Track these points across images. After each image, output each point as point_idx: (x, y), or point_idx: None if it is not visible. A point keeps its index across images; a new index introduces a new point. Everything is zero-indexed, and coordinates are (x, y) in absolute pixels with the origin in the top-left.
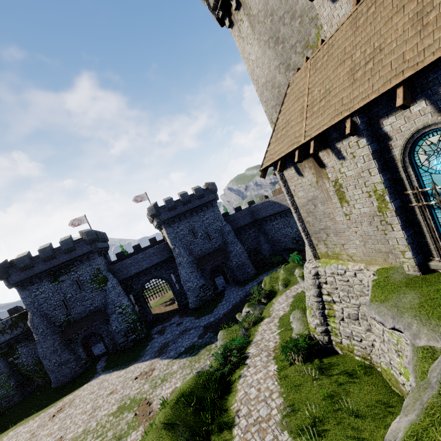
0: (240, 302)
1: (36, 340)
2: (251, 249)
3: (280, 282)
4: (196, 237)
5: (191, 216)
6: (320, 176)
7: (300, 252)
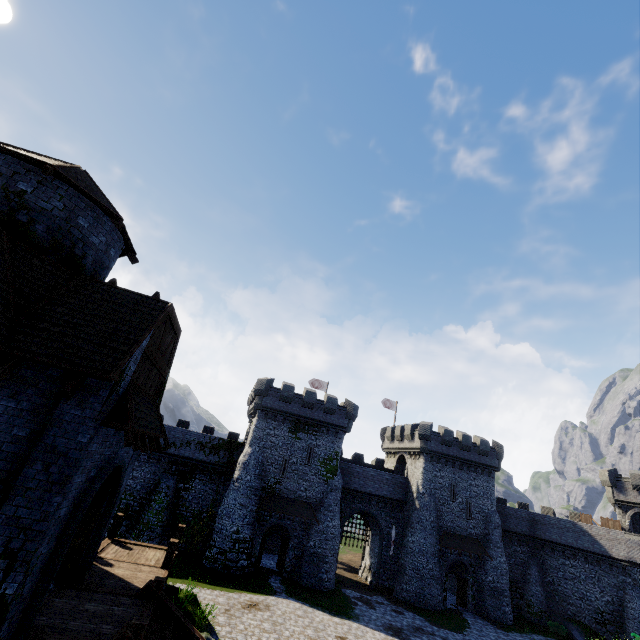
0: None
1: (234, 485)
2: (510, 576)
3: None
4: (454, 499)
5: (460, 467)
6: None
7: None
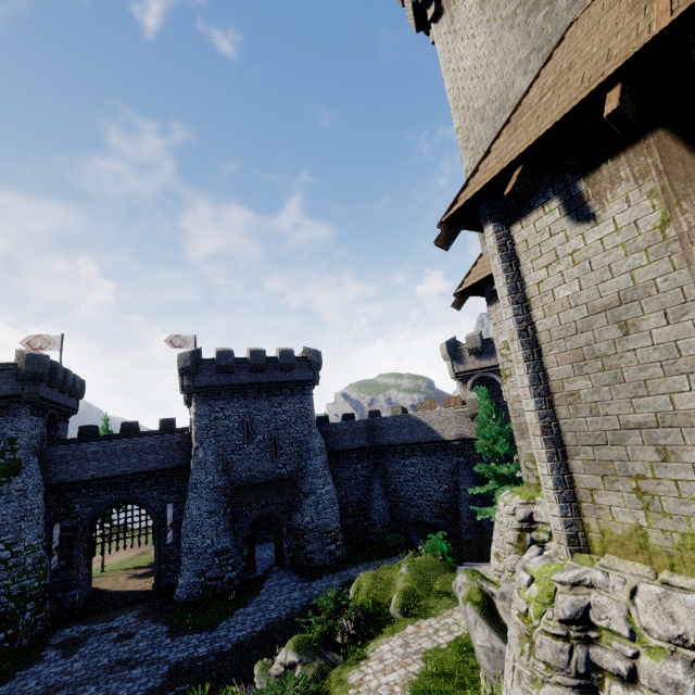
0: (287, 620)
1: None
2: (351, 501)
3: (396, 598)
4: (249, 440)
5: (256, 395)
6: (692, 191)
7: (445, 537)
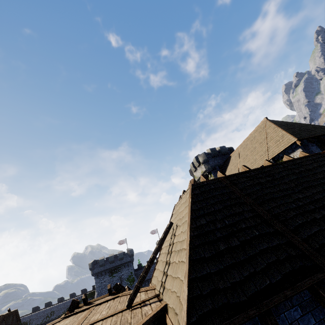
0: None
1: None
2: None
3: None
4: None
5: None
6: None
7: None
